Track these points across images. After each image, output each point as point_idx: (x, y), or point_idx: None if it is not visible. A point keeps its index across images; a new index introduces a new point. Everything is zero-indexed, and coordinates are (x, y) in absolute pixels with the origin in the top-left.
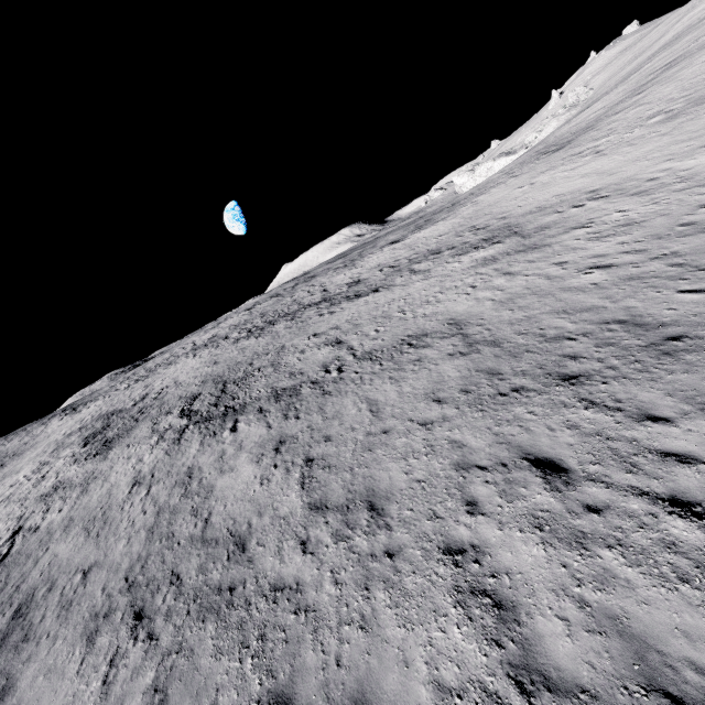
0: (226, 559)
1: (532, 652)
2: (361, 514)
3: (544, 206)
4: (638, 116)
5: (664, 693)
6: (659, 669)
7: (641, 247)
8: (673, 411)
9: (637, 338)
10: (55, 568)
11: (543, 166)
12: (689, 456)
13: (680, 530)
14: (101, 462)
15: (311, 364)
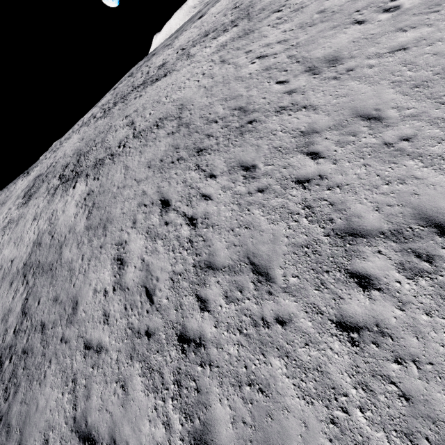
0: (54, 252)
1: (122, 278)
2: (100, 230)
3: None
4: None
5: (145, 287)
6: (148, 280)
7: (288, 36)
8: (220, 171)
9: (238, 122)
10: (3, 260)
11: None
12: (209, 196)
13: (184, 231)
14: (25, 208)
15: (115, 141)
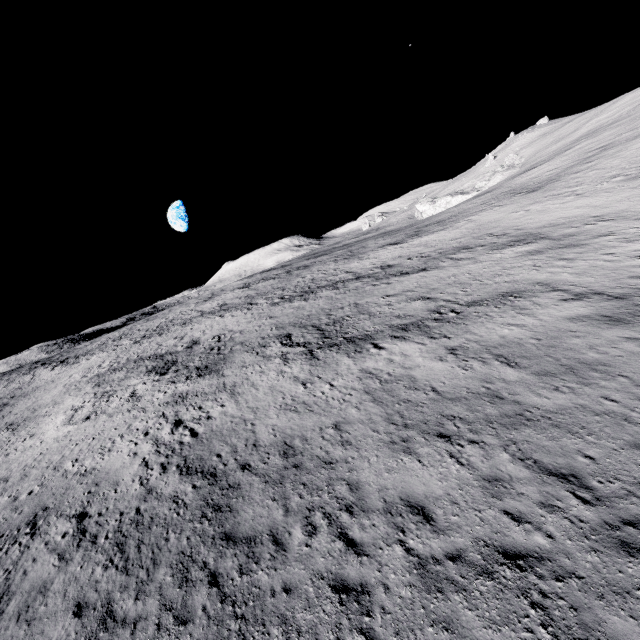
0: (489, 403)
1: None
2: (590, 373)
3: (556, 223)
4: (599, 175)
5: None
6: None
7: None
8: None
9: None
10: (289, 430)
11: (527, 201)
12: None
13: None
14: (222, 378)
15: (413, 310)
